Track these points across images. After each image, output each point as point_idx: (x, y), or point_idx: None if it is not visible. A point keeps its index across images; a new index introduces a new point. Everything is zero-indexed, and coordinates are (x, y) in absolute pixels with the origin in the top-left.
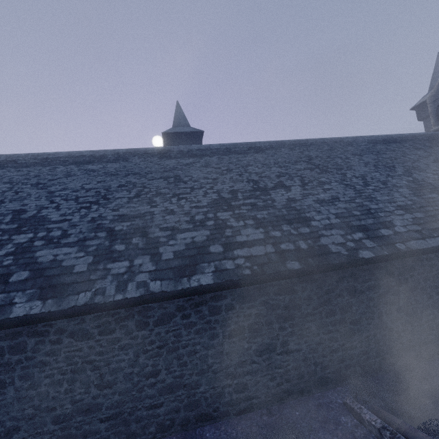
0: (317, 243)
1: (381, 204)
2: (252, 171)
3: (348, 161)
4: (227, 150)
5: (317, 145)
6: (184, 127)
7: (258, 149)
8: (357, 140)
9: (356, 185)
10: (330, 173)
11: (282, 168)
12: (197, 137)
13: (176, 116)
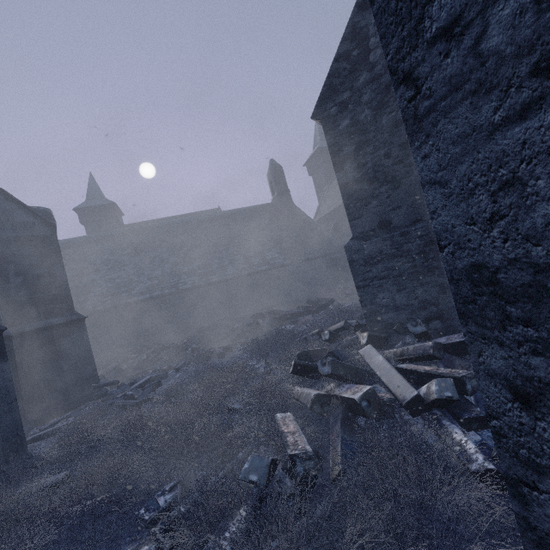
0: (82, 305)
1: (143, 277)
2: (88, 260)
3: (162, 244)
4: (87, 241)
5: (161, 228)
6: (97, 200)
7: (112, 237)
8: (194, 220)
9: (143, 265)
10: (138, 256)
11: (111, 255)
12: (111, 208)
13: (90, 189)
